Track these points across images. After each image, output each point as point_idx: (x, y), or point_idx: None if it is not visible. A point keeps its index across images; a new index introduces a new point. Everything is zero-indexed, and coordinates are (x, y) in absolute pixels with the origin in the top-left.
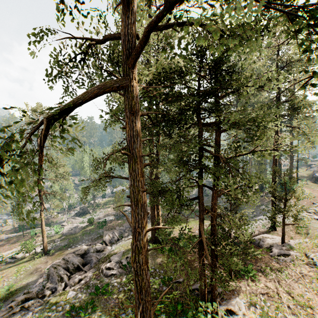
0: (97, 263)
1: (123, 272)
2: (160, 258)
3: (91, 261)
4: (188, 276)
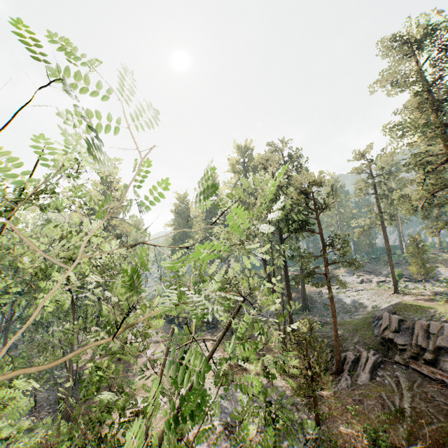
0: None
1: None
2: None
3: None
4: None
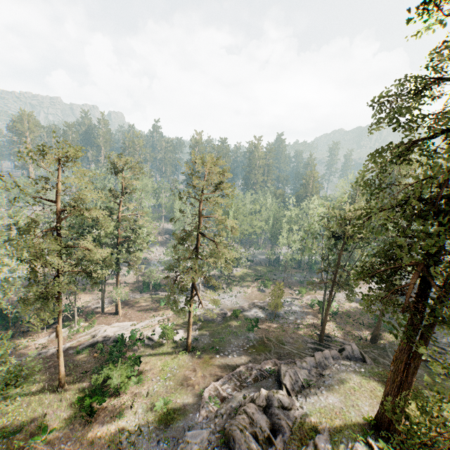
0: (289, 434)
1: None
2: None
3: (281, 428)
4: None
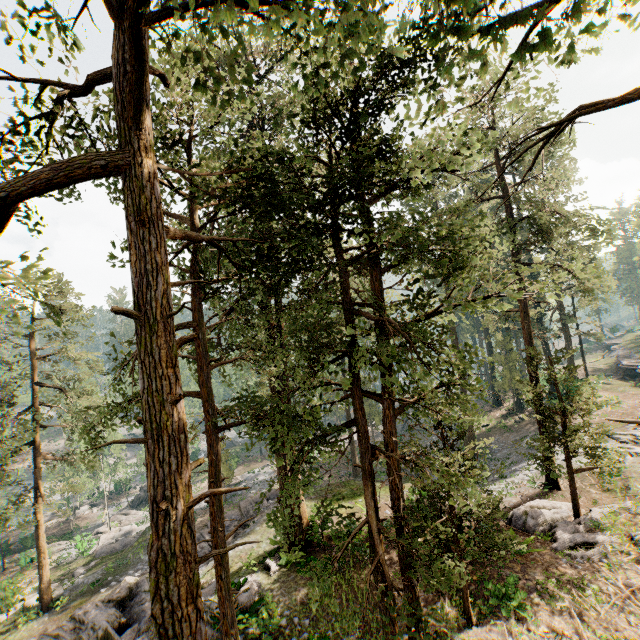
0: None
1: (213, 634)
2: (304, 587)
3: (140, 614)
4: (368, 625)
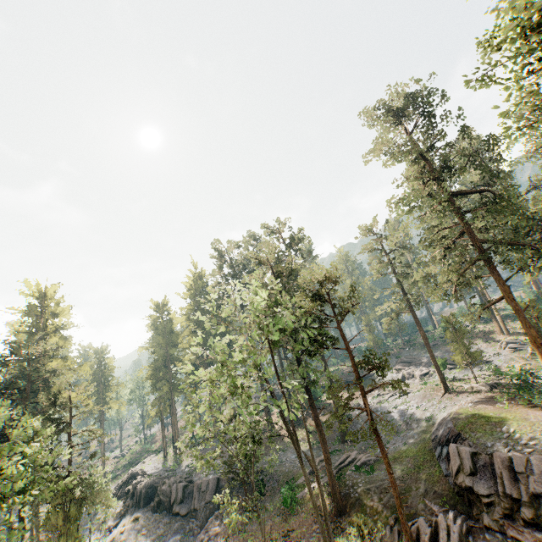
0: None
1: None
2: None
3: None
4: None
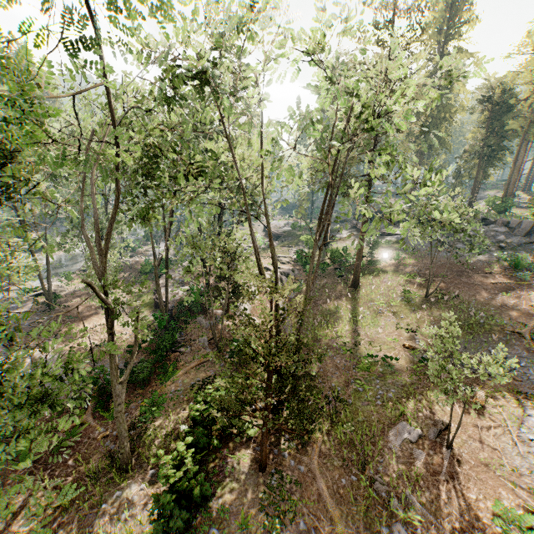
0: None
1: None
2: None
3: None
4: None
